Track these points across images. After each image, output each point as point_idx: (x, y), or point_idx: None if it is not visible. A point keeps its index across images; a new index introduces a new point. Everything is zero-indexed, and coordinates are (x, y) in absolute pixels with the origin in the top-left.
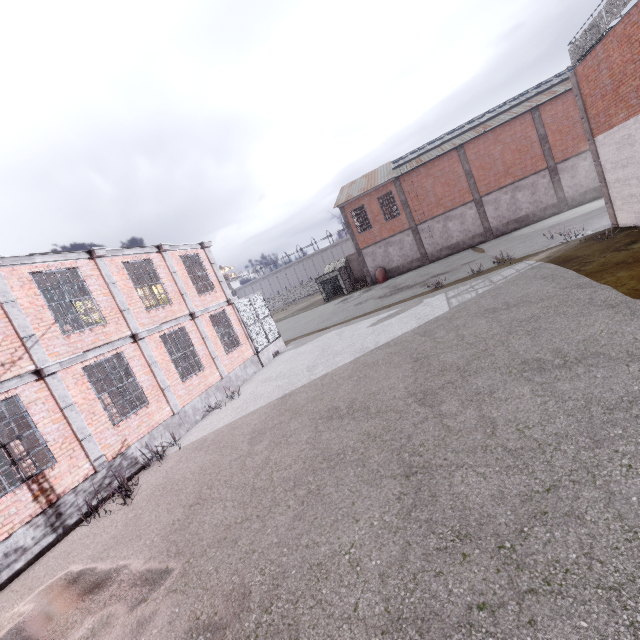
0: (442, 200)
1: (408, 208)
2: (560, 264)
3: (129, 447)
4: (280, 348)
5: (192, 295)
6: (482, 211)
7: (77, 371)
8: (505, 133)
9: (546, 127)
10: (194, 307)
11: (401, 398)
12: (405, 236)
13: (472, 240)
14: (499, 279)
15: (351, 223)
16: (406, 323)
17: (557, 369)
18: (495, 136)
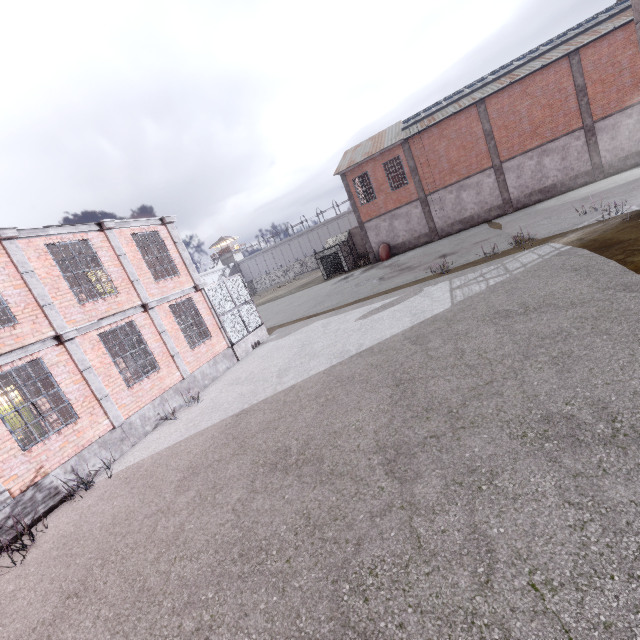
0: (456, 166)
1: (417, 176)
2: (597, 250)
3: (47, 475)
4: (262, 338)
5: (147, 282)
6: (502, 179)
7: None
8: (535, 84)
9: (586, 76)
10: (148, 296)
11: (366, 452)
12: (413, 208)
13: (488, 213)
14: (516, 267)
15: (353, 193)
16: (398, 320)
17: (602, 446)
18: (523, 88)
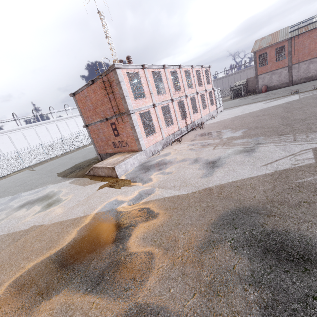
0: (312, 52)
1: (291, 55)
2: None
3: (195, 121)
4: (222, 110)
5: (206, 84)
6: None
7: (189, 98)
8: None
9: None
10: (206, 88)
11: (280, 112)
12: (284, 70)
13: None
14: None
15: (257, 61)
16: (280, 102)
17: None
18: None
